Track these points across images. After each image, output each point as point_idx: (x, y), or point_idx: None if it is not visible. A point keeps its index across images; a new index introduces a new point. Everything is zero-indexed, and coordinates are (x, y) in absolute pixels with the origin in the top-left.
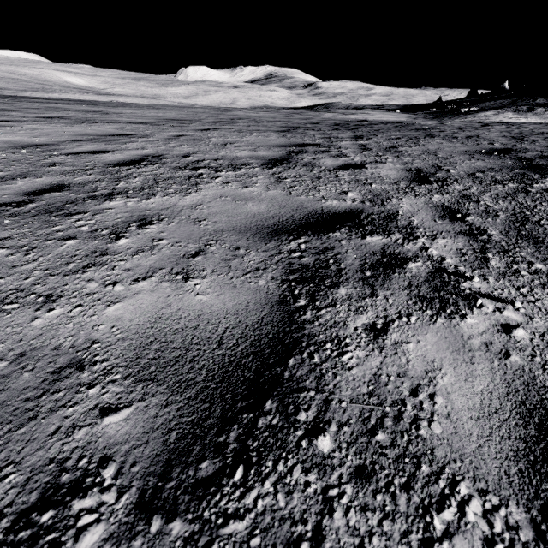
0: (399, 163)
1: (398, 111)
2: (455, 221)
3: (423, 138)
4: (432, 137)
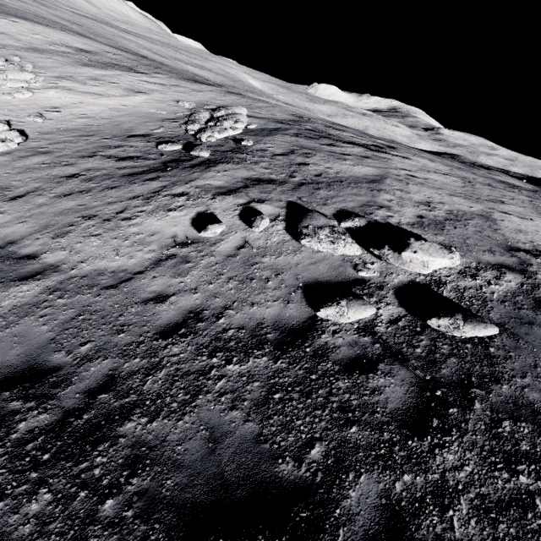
0: (536, 199)
1: (524, 181)
2: None
3: None
4: None
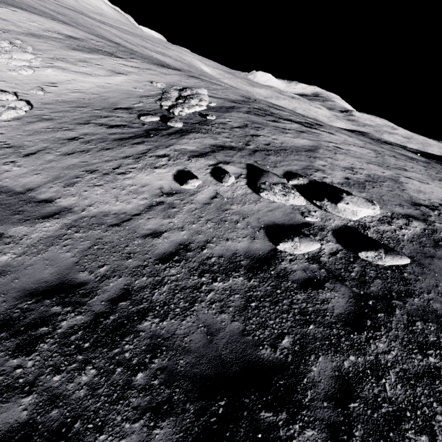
0: (429, 168)
1: (418, 155)
2: (438, 174)
3: (435, 167)
4: (437, 168)
